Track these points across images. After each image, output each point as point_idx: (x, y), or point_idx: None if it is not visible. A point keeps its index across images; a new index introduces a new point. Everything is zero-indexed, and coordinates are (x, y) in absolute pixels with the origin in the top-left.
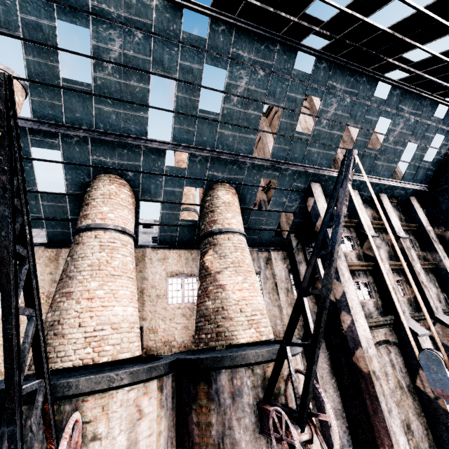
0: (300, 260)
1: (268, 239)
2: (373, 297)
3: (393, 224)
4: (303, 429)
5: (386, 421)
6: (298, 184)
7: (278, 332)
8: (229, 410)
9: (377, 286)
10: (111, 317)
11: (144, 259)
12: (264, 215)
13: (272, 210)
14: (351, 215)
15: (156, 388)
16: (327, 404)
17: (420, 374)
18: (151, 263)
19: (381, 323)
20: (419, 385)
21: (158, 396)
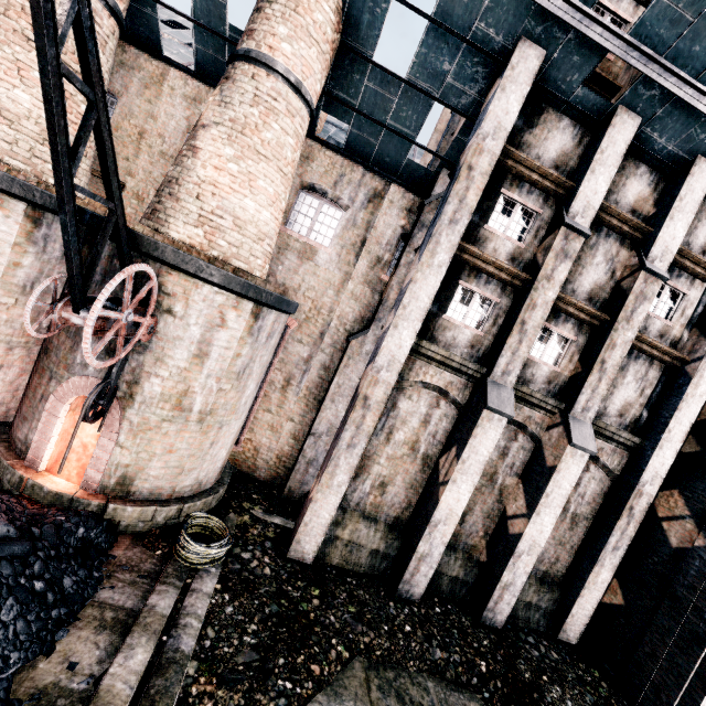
0: (428, 223)
1: (396, 158)
2: (483, 329)
3: (659, 236)
4: (75, 309)
5: (335, 449)
6: (490, 31)
7: (320, 305)
8: (95, 287)
9: (506, 319)
10: (5, 99)
11: (161, 83)
12: (396, 92)
13: (414, 83)
14: (576, 172)
15: (24, 214)
16: (102, 295)
17: (451, 452)
18: (171, 96)
19: (453, 365)
20: (441, 463)
21: (25, 224)
